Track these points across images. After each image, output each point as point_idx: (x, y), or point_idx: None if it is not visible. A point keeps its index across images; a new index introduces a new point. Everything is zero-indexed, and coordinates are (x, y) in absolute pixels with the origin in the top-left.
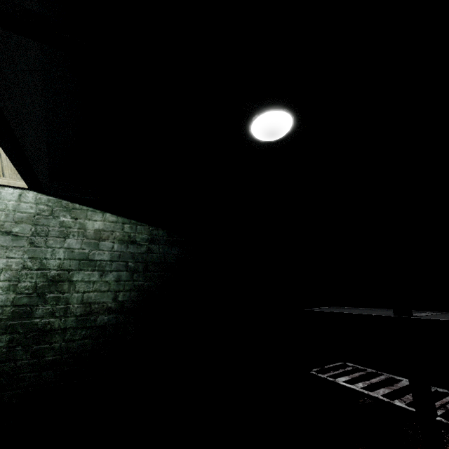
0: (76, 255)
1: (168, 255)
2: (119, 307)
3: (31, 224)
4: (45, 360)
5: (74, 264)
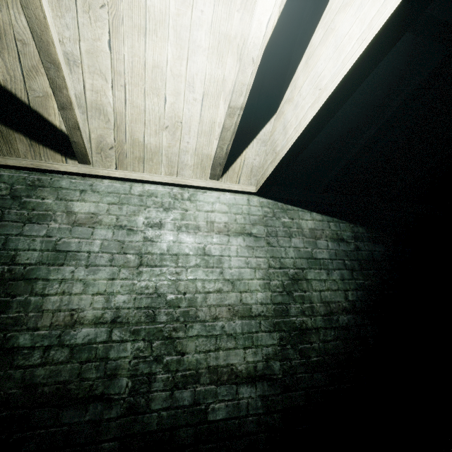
0: (302, 253)
1: (373, 252)
2: (352, 307)
3: (262, 226)
4: (311, 361)
5: (303, 262)
